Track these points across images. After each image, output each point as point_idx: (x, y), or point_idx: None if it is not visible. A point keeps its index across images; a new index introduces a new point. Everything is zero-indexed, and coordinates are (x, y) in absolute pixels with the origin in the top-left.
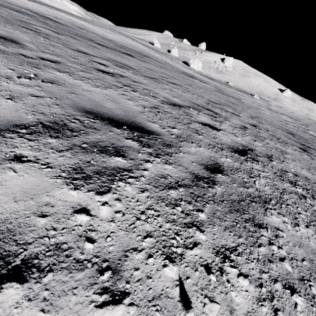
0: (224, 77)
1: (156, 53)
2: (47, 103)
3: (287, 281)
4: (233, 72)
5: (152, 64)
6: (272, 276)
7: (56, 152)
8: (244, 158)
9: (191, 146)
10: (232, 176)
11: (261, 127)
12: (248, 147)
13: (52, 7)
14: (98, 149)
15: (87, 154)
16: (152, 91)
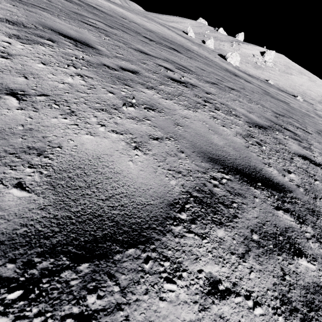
0: (263, 74)
1: (193, 45)
2: (172, 150)
3: None
4: (274, 68)
5: (199, 62)
6: None
7: (240, 261)
8: None
9: None
10: None
11: None
12: None
13: None
14: (272, 242)
15: (270, 259)
16: (228, 105)
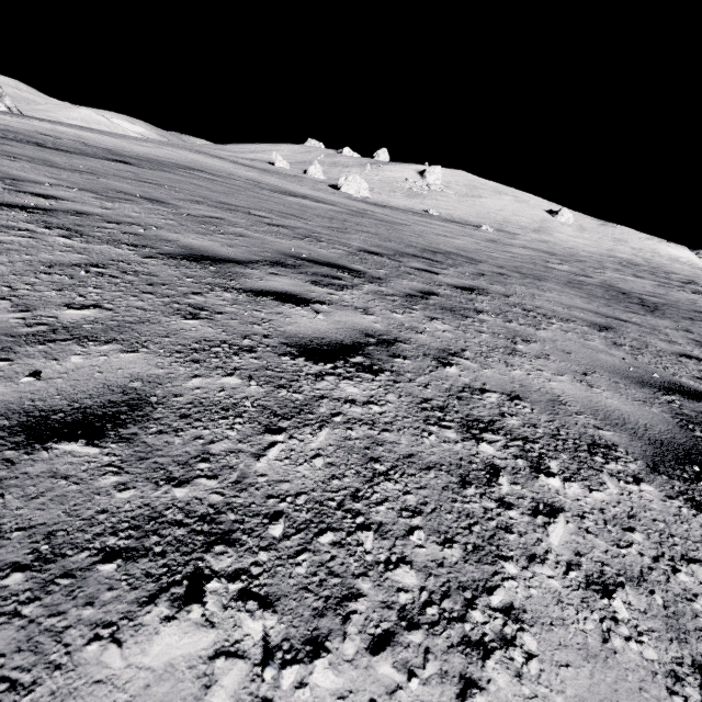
0: (424, 203)
1: (254, 172)
2: None
3: None
4: (446, 192)
5: (170, 173)
6: None
7: None
8: None
9: None
10: None
11: (309, 230)
12: (84, 213)
13: (29, 117)
14: None
15: None
16: None
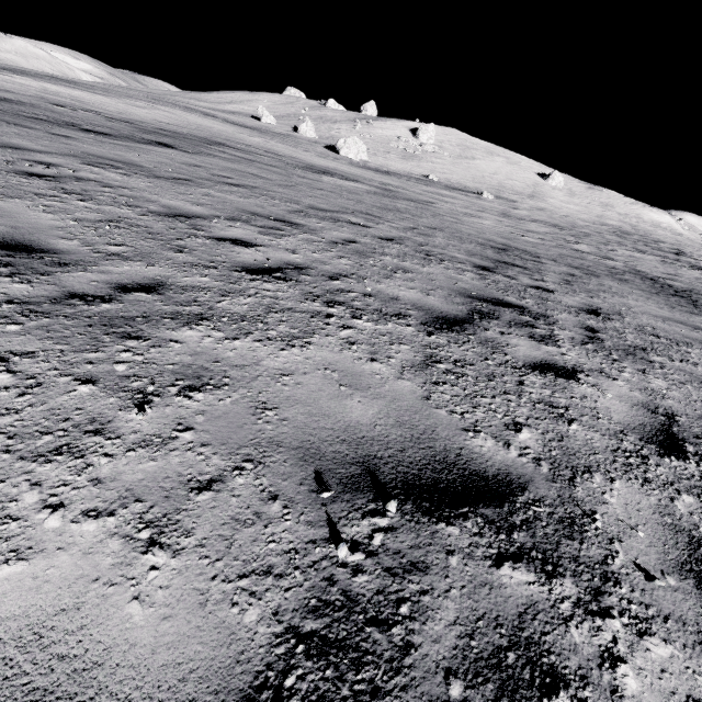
0: (421, 167)
1: (257, 136)
2: None
3: (91, 376)
4: (440, 153)
5: (215, 157)
6: (69, 372)
7: None
8: (253, 278)
9: (126, 265)
10: (174, 295)
11: (411, 241)
12: (297, 266)
13: (3, 69)
14: None
15: None
16: (142, 198)
